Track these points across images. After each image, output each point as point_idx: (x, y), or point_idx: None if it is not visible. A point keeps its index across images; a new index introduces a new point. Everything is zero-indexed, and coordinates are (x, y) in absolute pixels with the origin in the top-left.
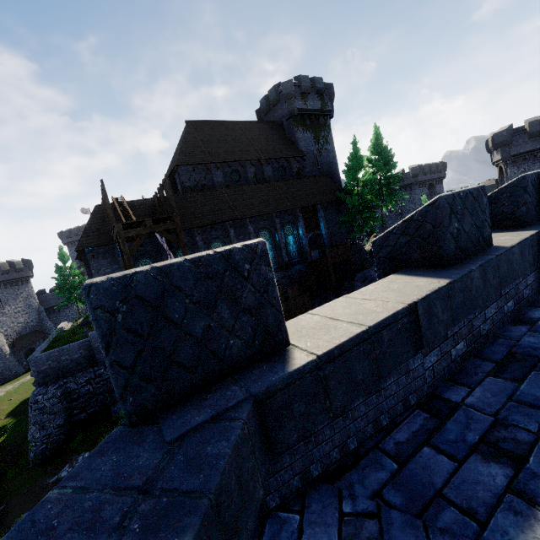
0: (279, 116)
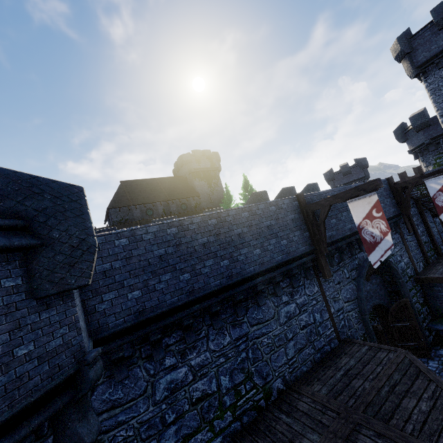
0: (184, 173)
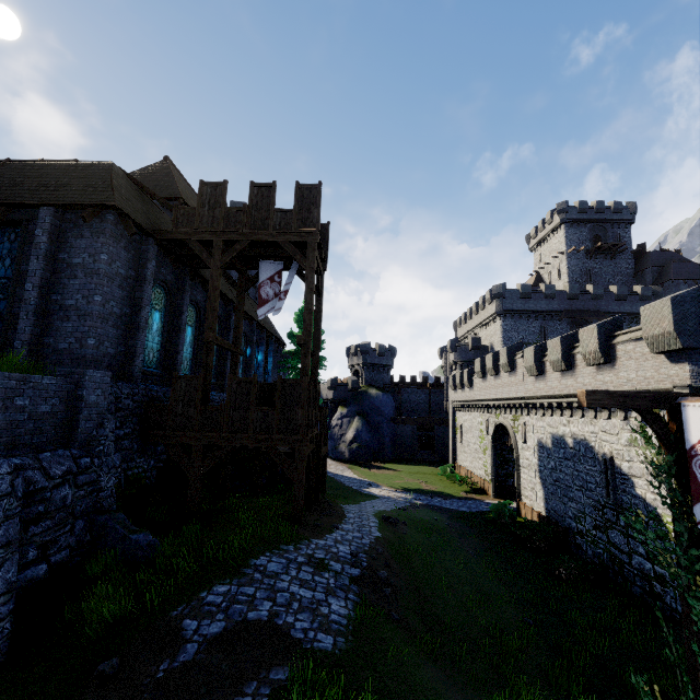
0: None
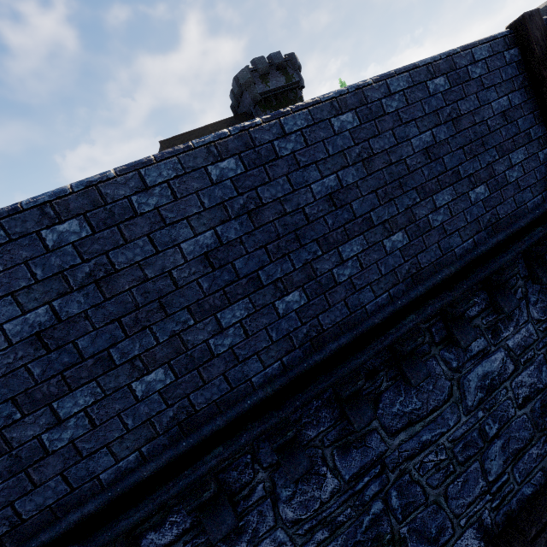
0: (247, 106)
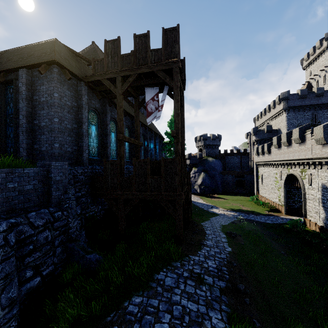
0: None
